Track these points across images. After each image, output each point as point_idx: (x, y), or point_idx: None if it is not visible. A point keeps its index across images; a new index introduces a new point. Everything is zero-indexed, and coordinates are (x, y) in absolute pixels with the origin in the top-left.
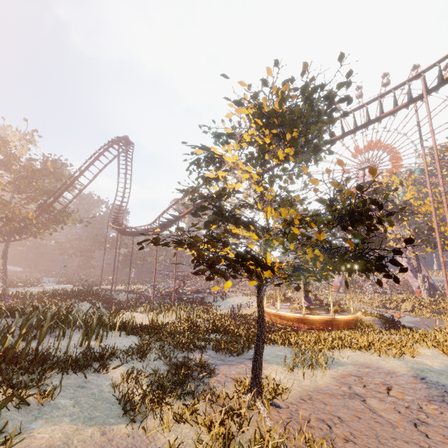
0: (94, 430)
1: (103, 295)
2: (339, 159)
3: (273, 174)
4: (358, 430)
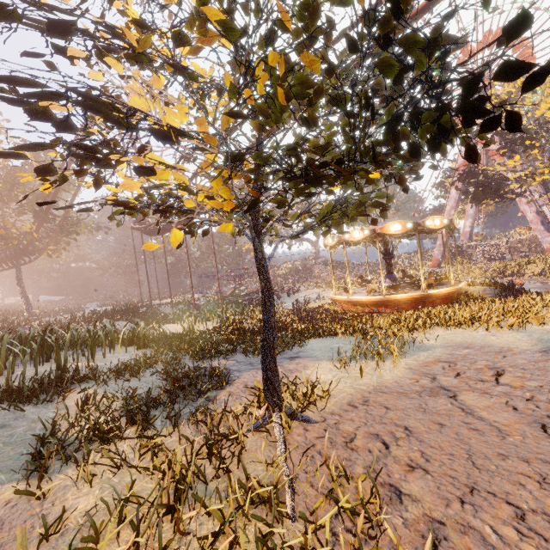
0: None
1: (145, 310)
2: None
3: (247, 3)
4: (435, 446)
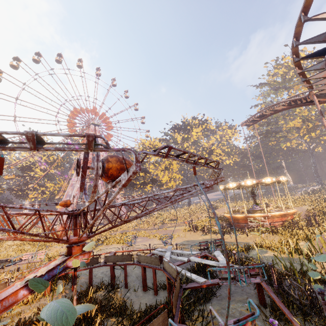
0: None
1: None
2: None
3: None
4: None
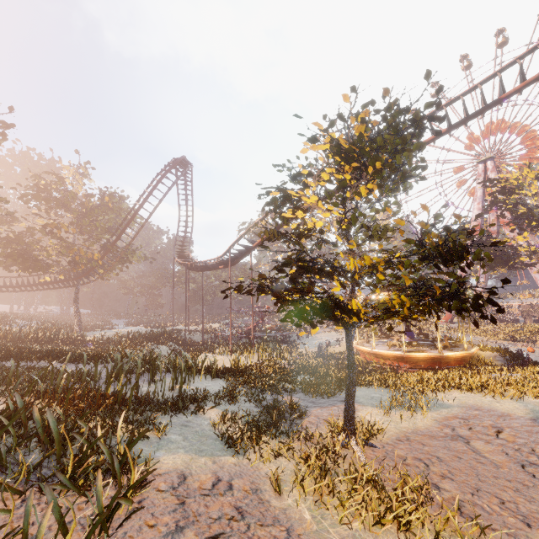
0: (206, 459)
1: (178, 336)
2: (423, 204)
3: (356, 208)
4: (457, 469)
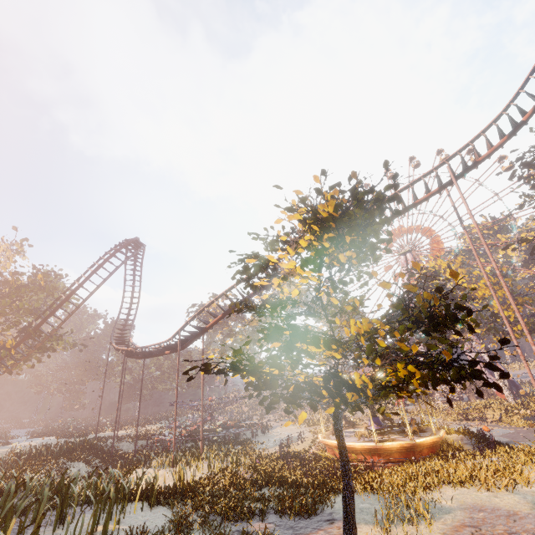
0: None
1: (102, 446)
2: (415, 264)
3: (331, 277)
4: None
